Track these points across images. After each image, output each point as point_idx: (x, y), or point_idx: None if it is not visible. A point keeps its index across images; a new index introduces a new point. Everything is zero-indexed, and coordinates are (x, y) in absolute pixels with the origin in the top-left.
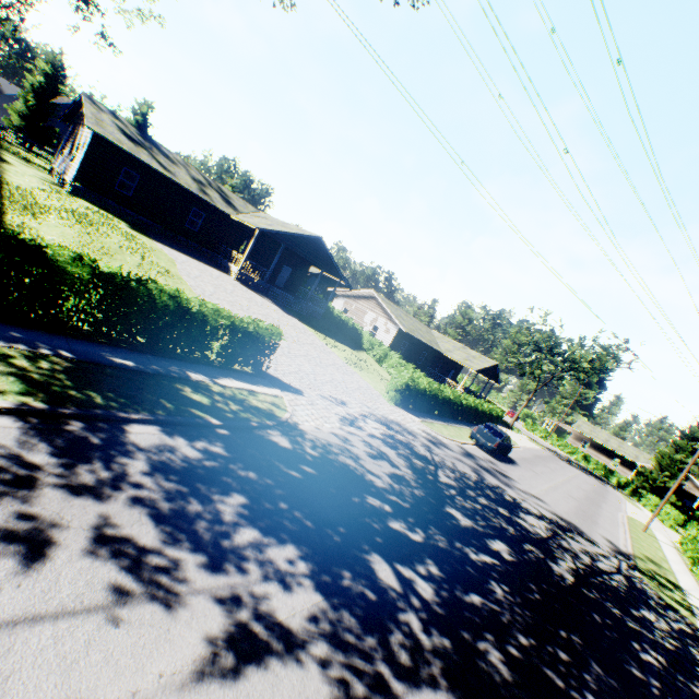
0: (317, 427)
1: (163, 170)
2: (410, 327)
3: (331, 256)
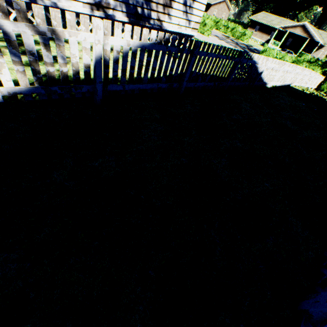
0: None
1: None
2: None
3: None
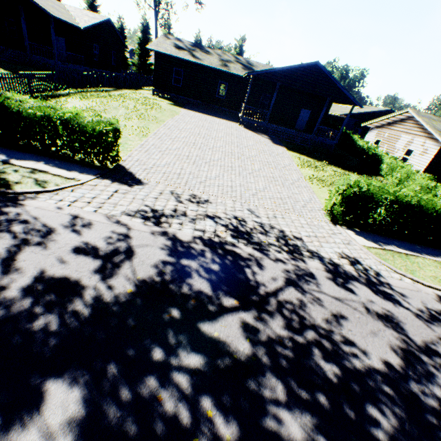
0: (61, 207)
1: (191, 59)
2: None
3: (333, 79)
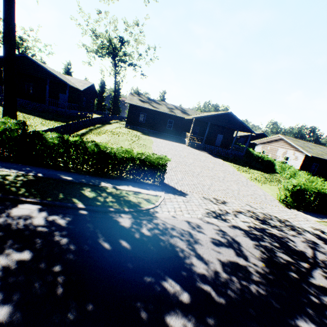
0: (173, 216)
1: (153, 108)
2: (317, 152)
3: (240, 120)
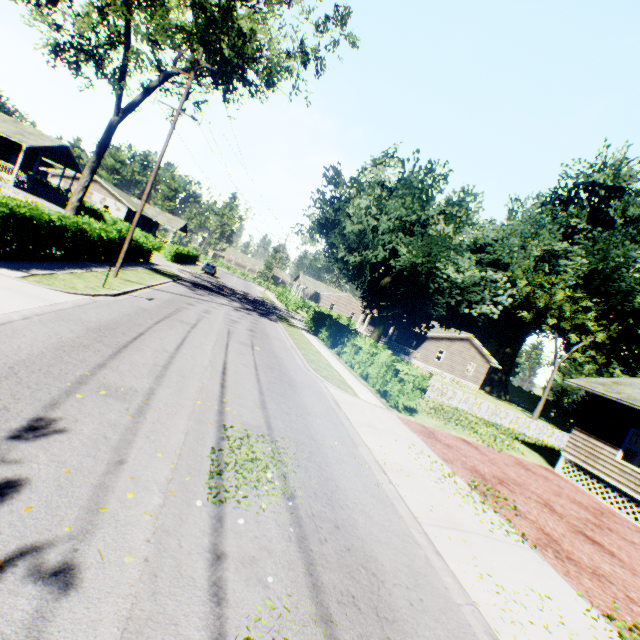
0: (184, 276)
1: None
2: (132, 204)
3: (74, 158)
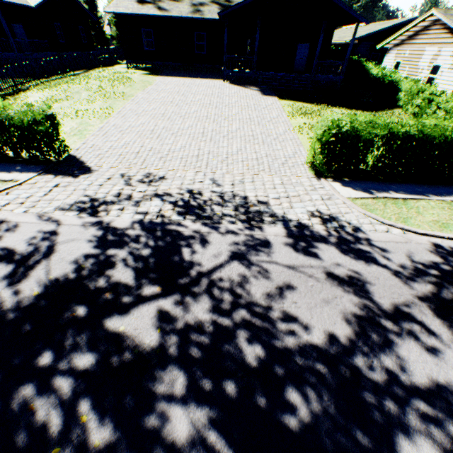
0: None
1: (157, 13)
2: None
3: None
